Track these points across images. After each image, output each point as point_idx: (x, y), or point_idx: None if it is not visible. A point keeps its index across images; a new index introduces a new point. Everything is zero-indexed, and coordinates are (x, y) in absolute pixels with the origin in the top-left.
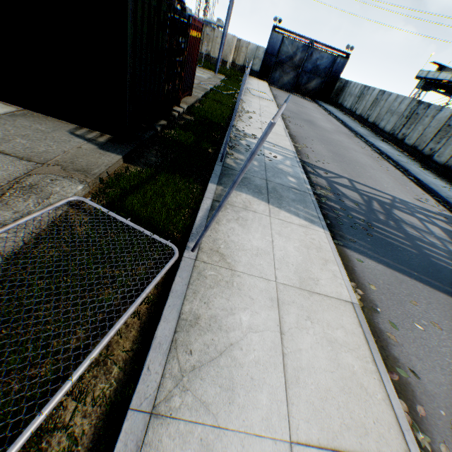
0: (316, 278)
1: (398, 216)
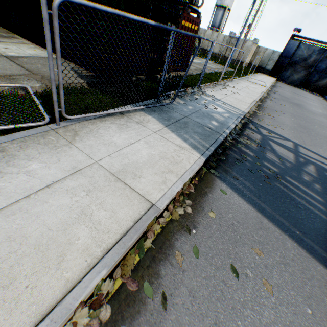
0: (140, 175)
1: None
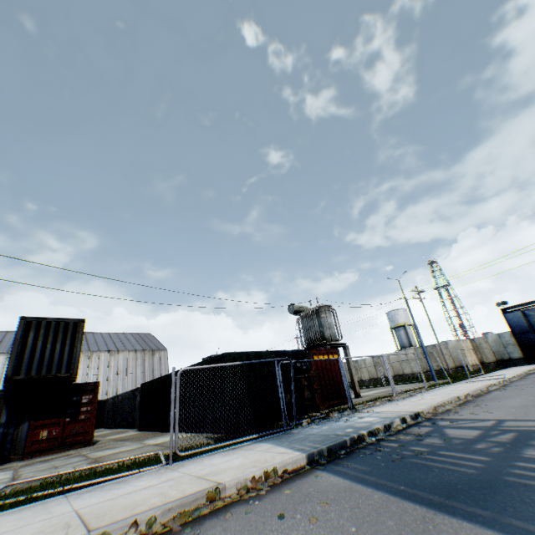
0: (221, 472)
1: None
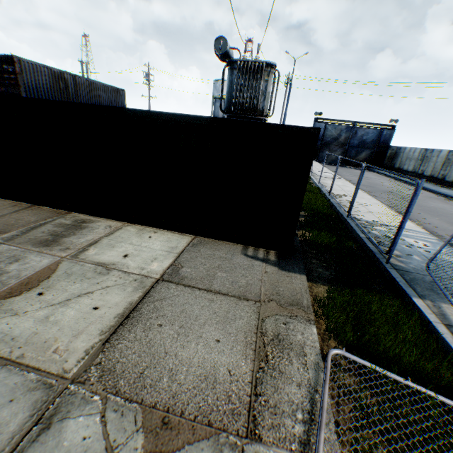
0: None
1: None
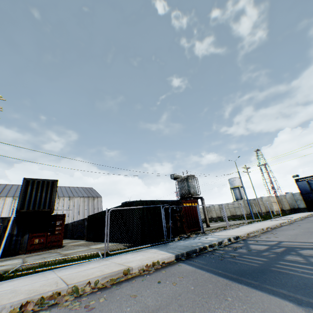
0: (131, 262)
1: (299, 252)
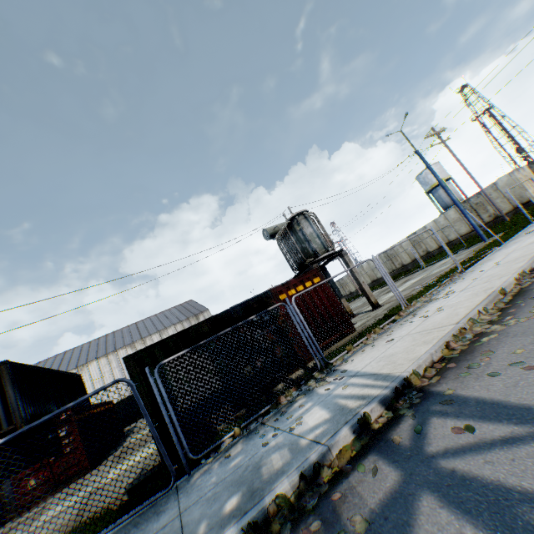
0: None
1: None
